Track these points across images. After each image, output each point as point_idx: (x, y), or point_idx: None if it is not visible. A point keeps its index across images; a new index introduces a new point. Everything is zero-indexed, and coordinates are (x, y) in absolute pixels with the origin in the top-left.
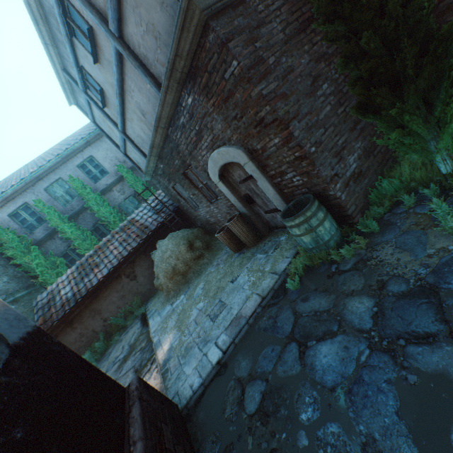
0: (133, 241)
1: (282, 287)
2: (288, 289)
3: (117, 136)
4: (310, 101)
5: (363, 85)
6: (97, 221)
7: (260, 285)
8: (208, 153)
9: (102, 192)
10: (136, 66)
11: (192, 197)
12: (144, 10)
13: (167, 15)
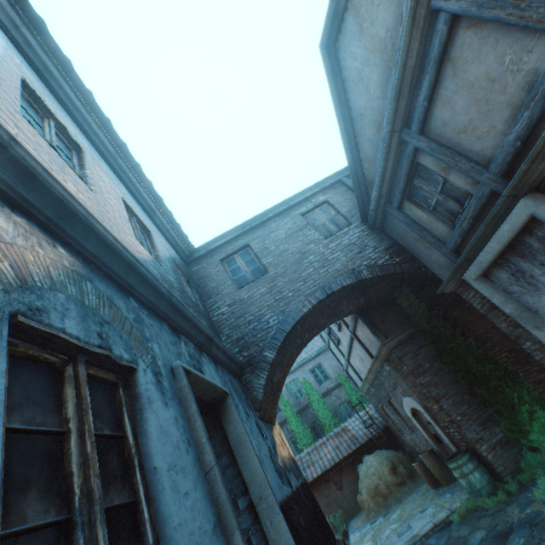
0: (343, 449)
1: (451, 520)
2: (453, 522)
3: (342, 359)
4: (455, 387)
5: (472, 392)
6: (315, 419)
7: (436, 516)
8: (402, 396)
9: (322, 394)
10: (360, 345)
11: (397, 421)
12: (365, 333)
13: (375, 339)
